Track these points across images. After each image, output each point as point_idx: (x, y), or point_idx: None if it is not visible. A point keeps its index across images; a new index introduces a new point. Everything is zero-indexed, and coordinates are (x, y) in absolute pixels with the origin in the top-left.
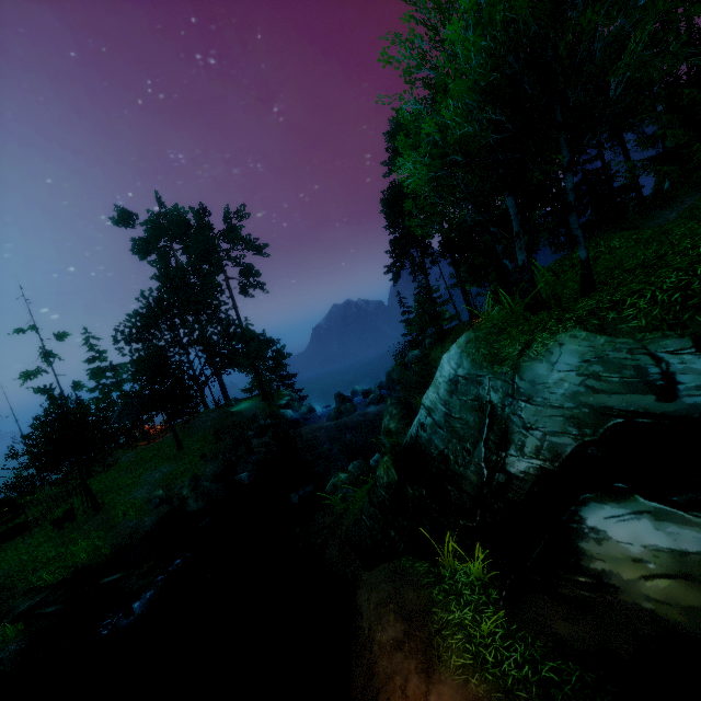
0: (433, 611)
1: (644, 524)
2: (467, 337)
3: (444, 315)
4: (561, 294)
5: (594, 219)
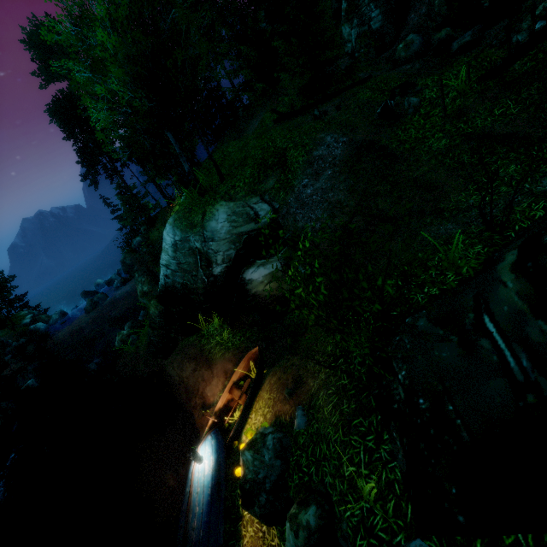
0: (204, 348)
1: (261, 269)
2: (173, 218)
3: (148, 206)
4: (212, 184)
5: (222, 124)
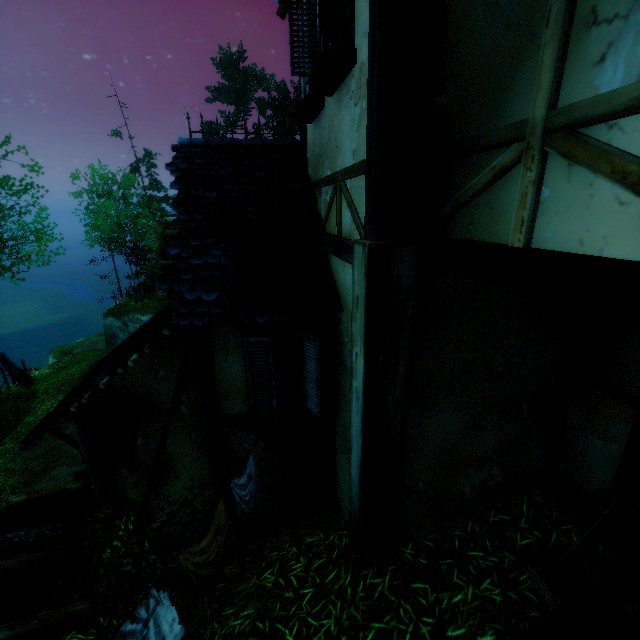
0: None
1: None
2: None
3: None
4: None
5: None
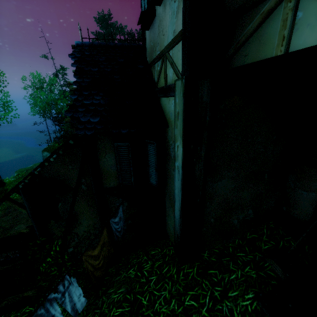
0: None
1: None
2: None
3: None
4: None
5: None
